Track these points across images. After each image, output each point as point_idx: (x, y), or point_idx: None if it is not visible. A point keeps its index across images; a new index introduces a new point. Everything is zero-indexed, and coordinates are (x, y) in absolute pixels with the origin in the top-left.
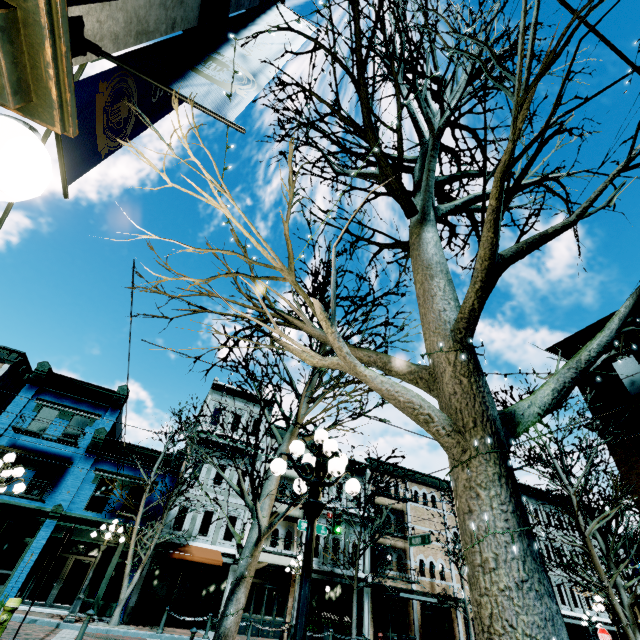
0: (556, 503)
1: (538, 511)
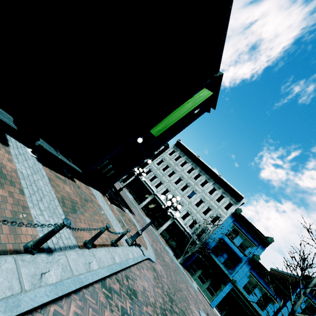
0: (198, 164)
1: (181, 158)
